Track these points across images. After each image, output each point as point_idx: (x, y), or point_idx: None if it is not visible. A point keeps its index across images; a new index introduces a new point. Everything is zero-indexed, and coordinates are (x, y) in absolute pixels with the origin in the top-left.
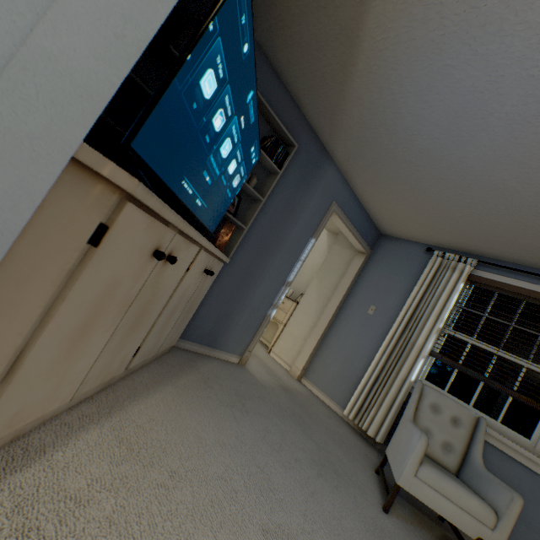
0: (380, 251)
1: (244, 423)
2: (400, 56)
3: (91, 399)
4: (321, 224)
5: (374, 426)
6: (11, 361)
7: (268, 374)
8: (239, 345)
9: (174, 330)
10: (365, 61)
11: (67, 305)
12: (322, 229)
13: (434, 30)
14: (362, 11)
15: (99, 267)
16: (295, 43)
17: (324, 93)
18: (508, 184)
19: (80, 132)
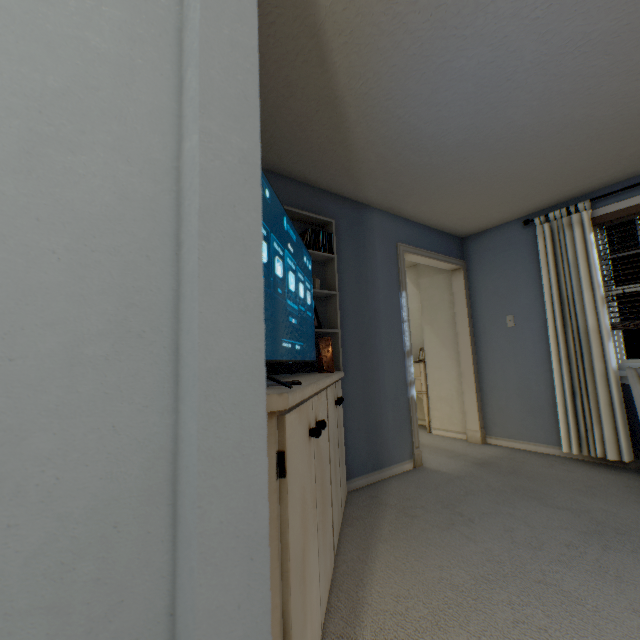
0: (474, 255)
1: (479, 536)
2: (388, 86)
3: (329, 613)
4: (400, 272)
5: (610, 447)
6: (281, 638)
7: (451, 458)
8: (403, 448)
9: (341, 480)
10: (355, 110)
11: (291, 548)
12: (404, 276)
13: (409, 47)
14: (329, 77)
15: (292, 491)
16: (278, 139)
17: (329, 159)
18: (574, 115)
19: (261, 409)
